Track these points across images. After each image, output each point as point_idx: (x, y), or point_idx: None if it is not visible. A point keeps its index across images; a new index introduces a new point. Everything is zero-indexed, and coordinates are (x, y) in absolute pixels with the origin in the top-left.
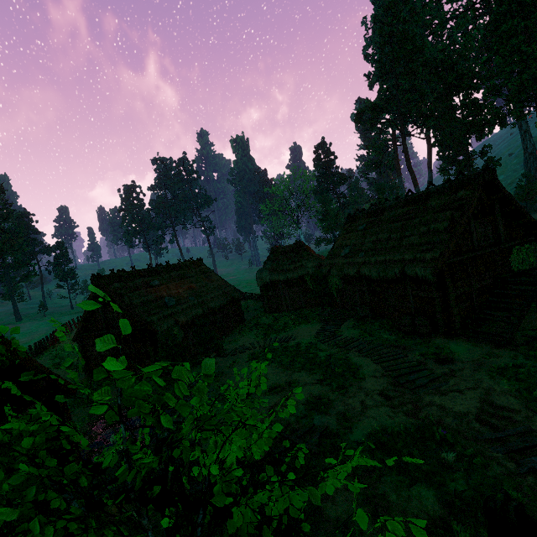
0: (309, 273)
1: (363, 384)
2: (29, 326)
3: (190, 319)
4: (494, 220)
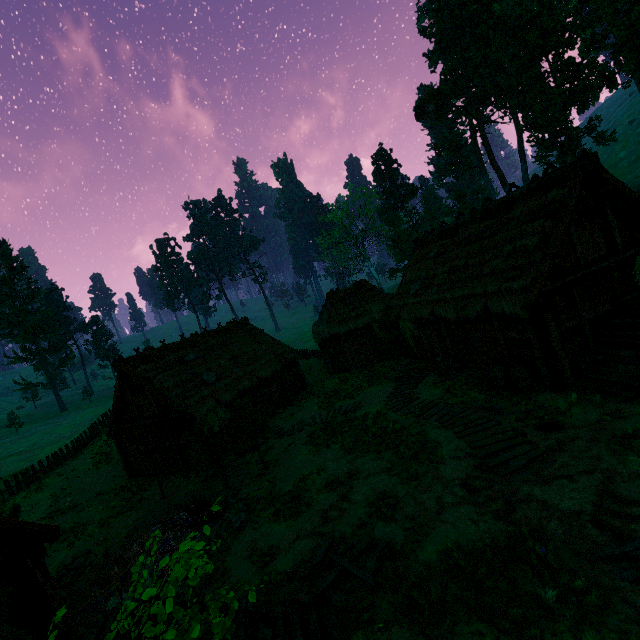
0: (375, 319)
1: (441, 471)
2: (74, 417)
3: (235, 395)
4: (605, 222)
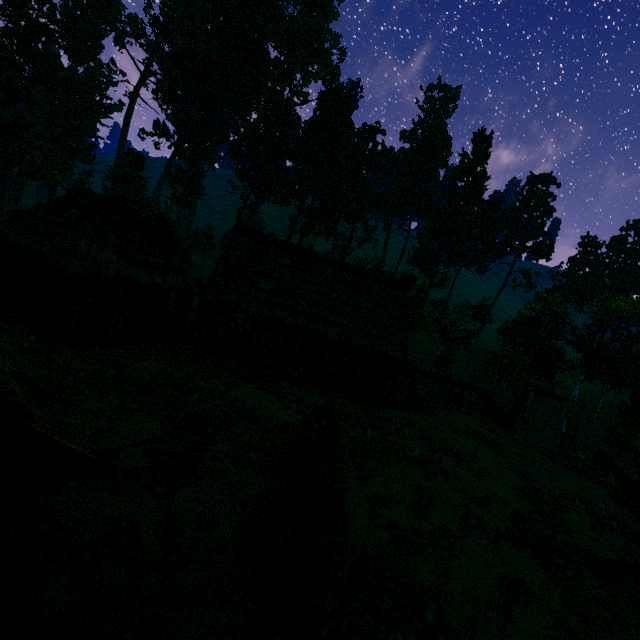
0: (188, 287)
1: (443, 464)
2: None
3: None
4: None
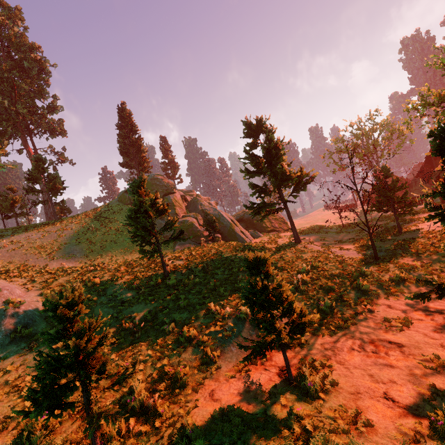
0: None
1: None
2: None
3: None
4: None
